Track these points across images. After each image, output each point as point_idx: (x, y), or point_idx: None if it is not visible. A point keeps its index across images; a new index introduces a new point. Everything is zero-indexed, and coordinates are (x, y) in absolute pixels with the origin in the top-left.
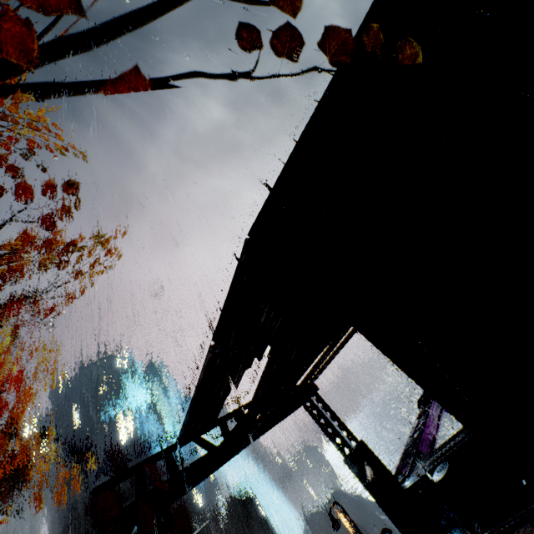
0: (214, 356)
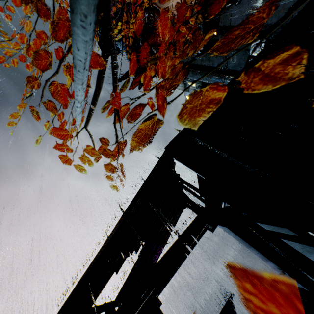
0: (124, 221)
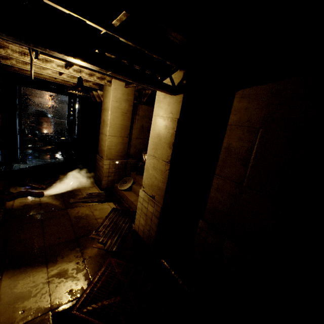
0: None
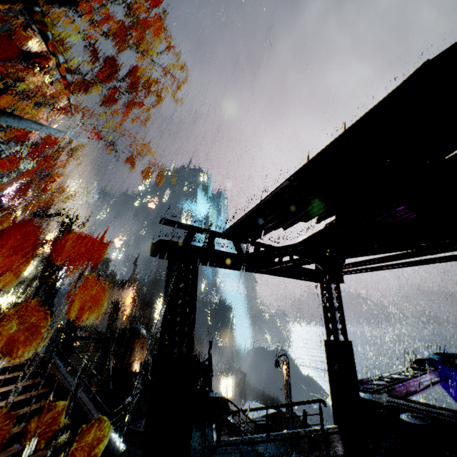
0: (289, 186)
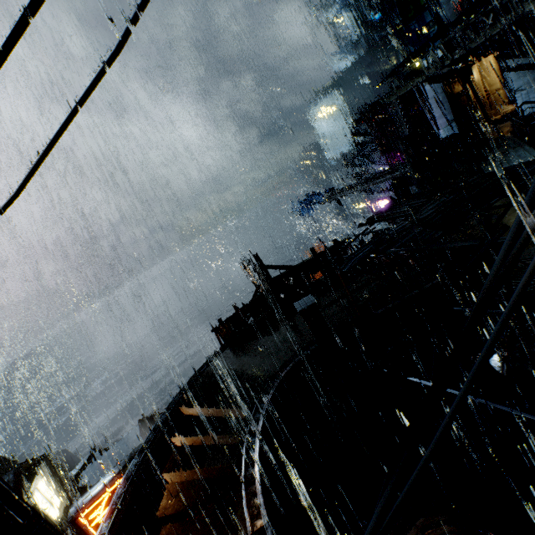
0: None
